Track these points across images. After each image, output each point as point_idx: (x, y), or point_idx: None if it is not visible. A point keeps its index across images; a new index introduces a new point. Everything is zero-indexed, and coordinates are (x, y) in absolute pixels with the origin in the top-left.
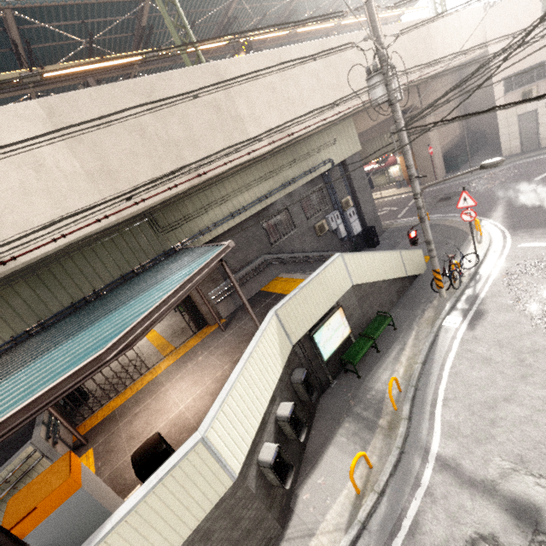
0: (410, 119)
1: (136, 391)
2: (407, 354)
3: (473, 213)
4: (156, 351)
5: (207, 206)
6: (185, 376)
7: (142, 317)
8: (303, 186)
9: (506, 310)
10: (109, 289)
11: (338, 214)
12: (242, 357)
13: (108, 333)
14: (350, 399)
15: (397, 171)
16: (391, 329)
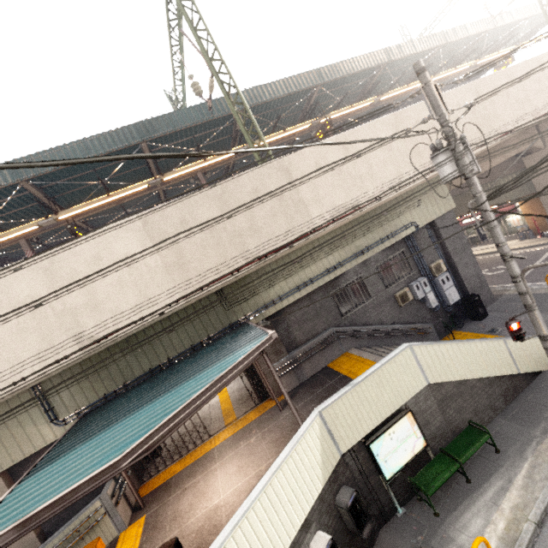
0: (496, 191)
1: (194, 460)
2: (512, 499)
3: None
4: (221, 417)
5: (273, 280)
6: (234, 458)
7: (163, 422)
8: (380, 252)
9: None
10: (180, 358)
11: (425, 281)
12: (270, 468)
13: (140, 428)
14: (419, 546)
15: (519, 219)
16: (491, 450)
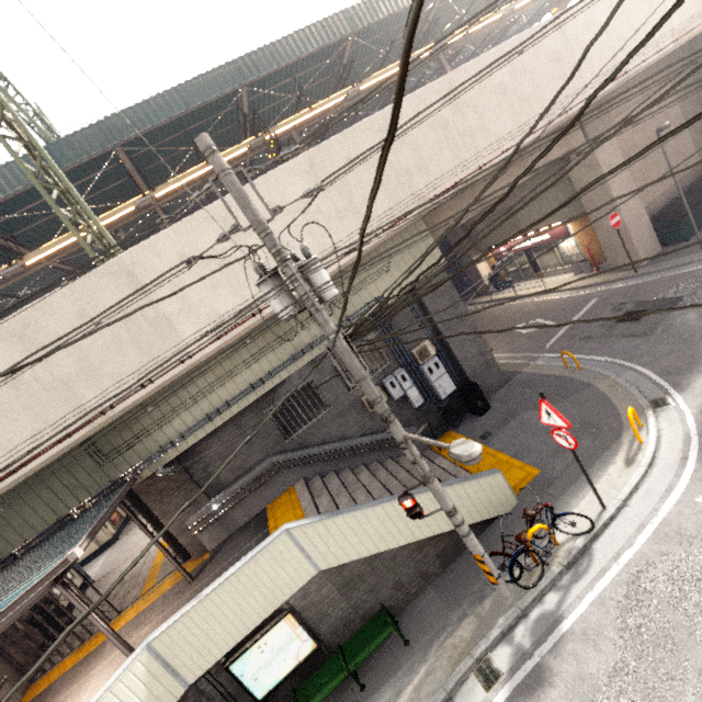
0: (358, 328)
1: (87, 653)
2: None
3: (569, 438)
4: (145, 579)
5: (170, 413)
6: (115, 661)
7: None
8: None
9: (585, 697)
10: (41, 540)
11: (404, 374)
12: None
13: None
14: None
15: (573, 245)
16: (402, 640)
